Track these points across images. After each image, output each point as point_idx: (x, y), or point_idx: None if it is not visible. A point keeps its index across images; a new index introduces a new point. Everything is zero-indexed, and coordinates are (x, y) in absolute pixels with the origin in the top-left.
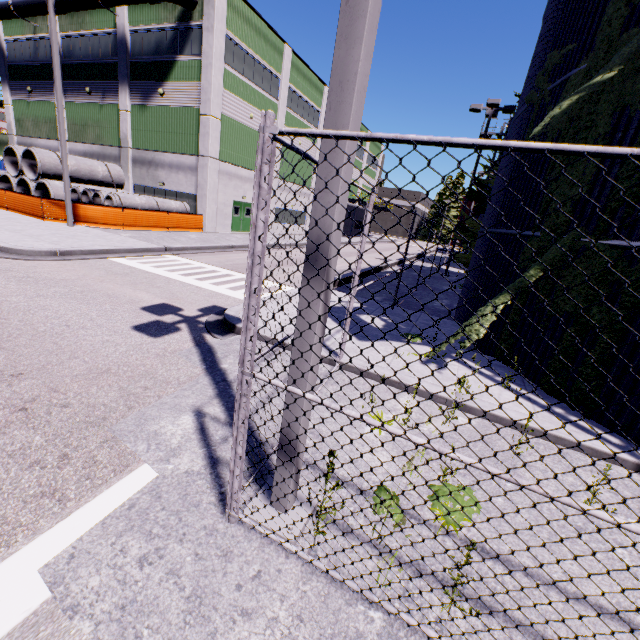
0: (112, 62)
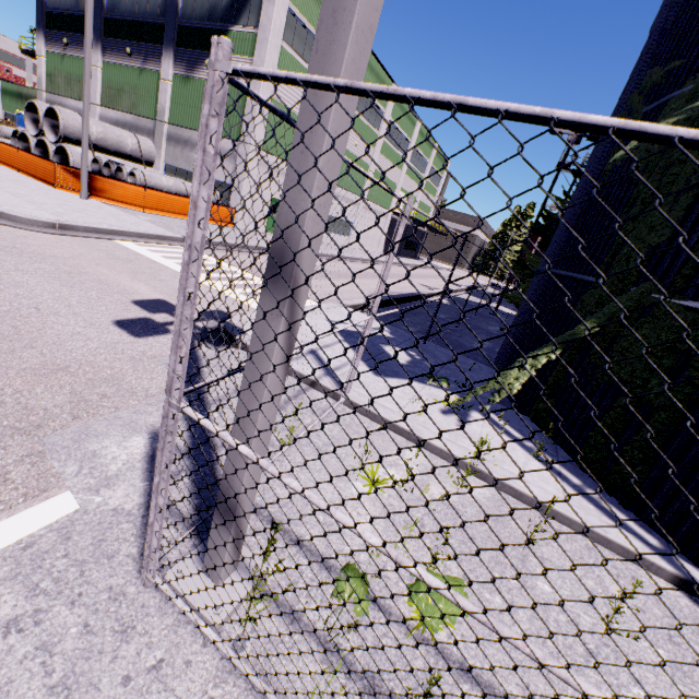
0: (159, 23)
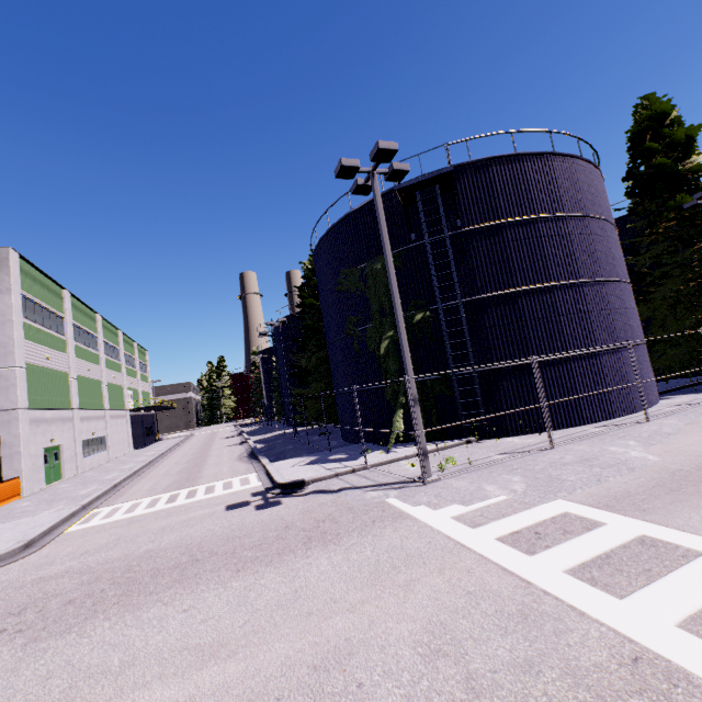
0: None
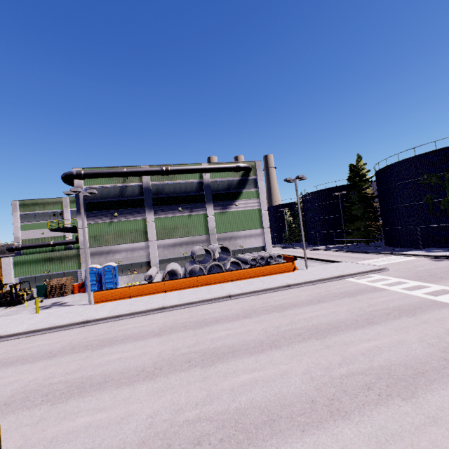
0: (198, 194)
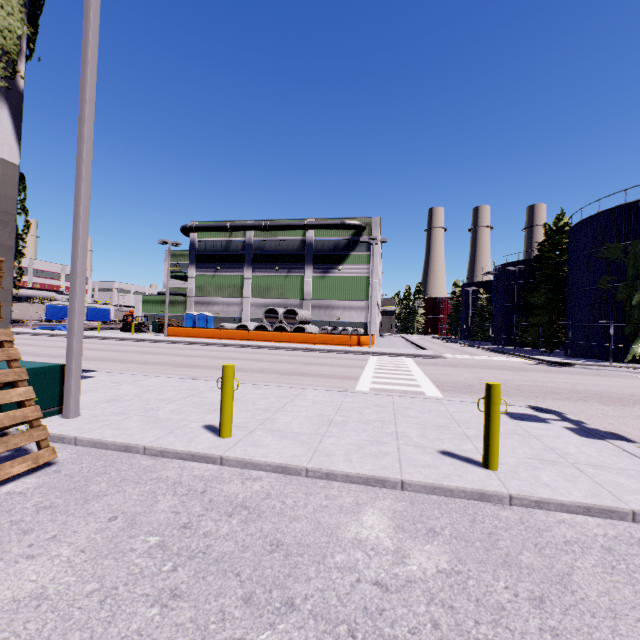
0: (298, 254)
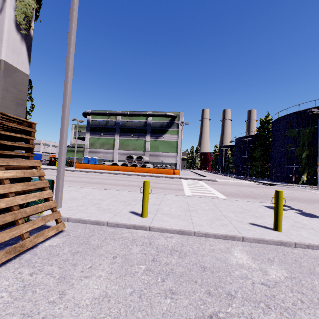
0: (143, 128)
